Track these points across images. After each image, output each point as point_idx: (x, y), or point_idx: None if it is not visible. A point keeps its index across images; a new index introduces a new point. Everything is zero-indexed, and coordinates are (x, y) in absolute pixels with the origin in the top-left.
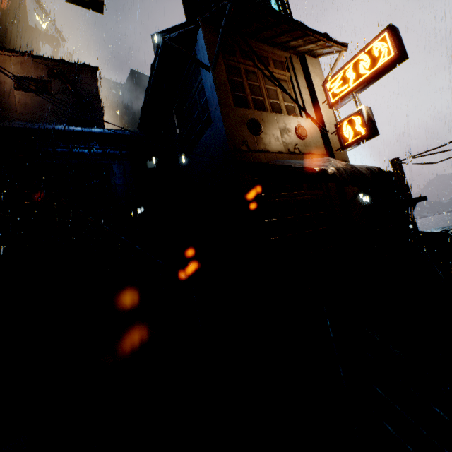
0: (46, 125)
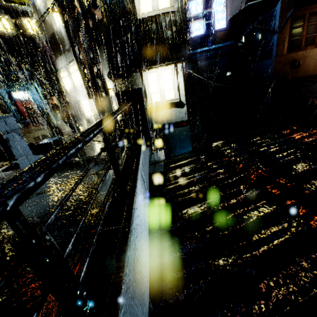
0: (194, 50)
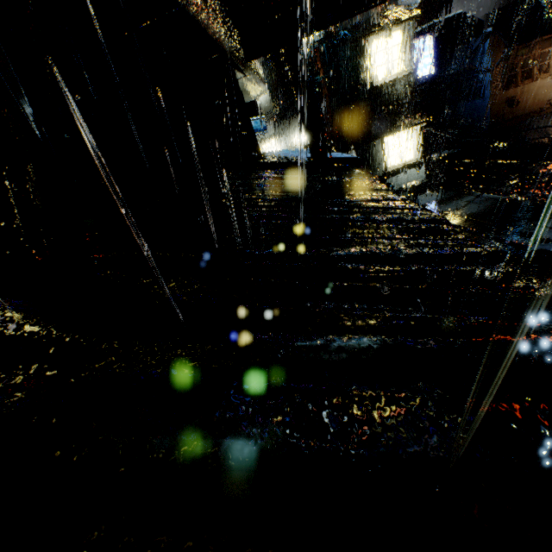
0: None
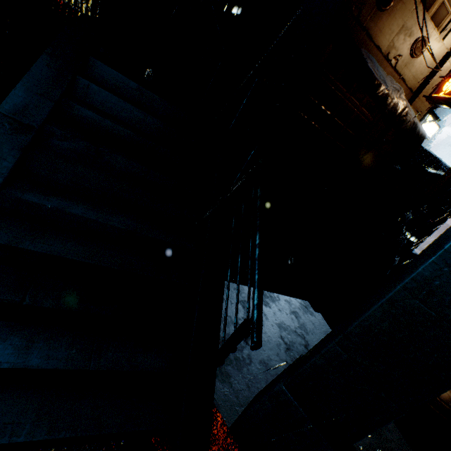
0: None
